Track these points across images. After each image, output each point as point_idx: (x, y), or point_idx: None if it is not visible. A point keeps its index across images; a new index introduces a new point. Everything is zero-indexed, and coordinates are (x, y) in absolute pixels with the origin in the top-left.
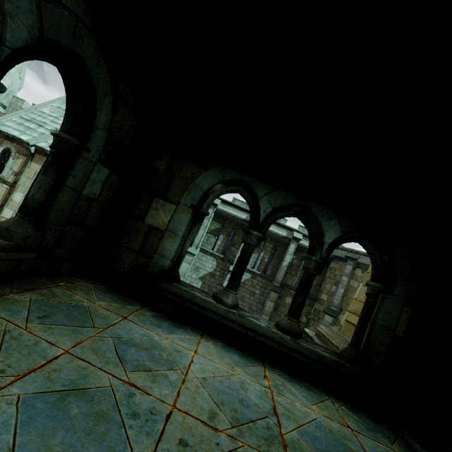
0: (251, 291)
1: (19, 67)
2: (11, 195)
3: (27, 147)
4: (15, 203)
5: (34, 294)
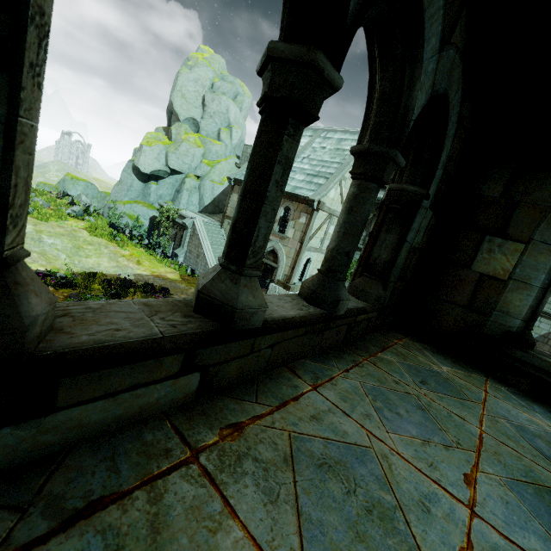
0: None
1: (244, 115)
2: None
3: None
4: None
5: (390, 353)
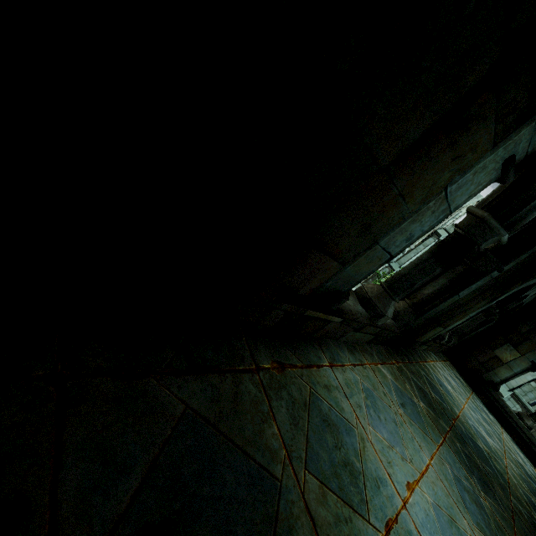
0: None
1: None
2: None
3: None
4: None
5: (446, 363)
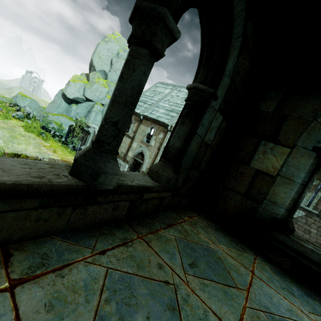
0: (304, 228)
1: None
2: (132, 144)
3: (139, 116)
4: (133, 148)
5: (174, 230)
